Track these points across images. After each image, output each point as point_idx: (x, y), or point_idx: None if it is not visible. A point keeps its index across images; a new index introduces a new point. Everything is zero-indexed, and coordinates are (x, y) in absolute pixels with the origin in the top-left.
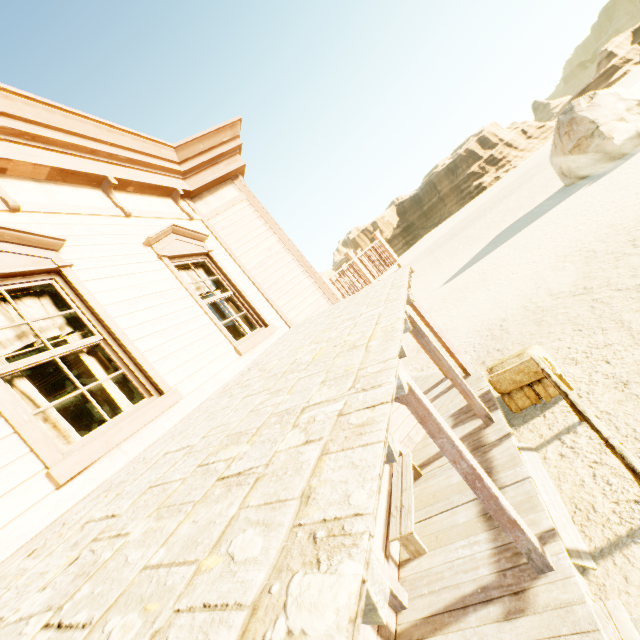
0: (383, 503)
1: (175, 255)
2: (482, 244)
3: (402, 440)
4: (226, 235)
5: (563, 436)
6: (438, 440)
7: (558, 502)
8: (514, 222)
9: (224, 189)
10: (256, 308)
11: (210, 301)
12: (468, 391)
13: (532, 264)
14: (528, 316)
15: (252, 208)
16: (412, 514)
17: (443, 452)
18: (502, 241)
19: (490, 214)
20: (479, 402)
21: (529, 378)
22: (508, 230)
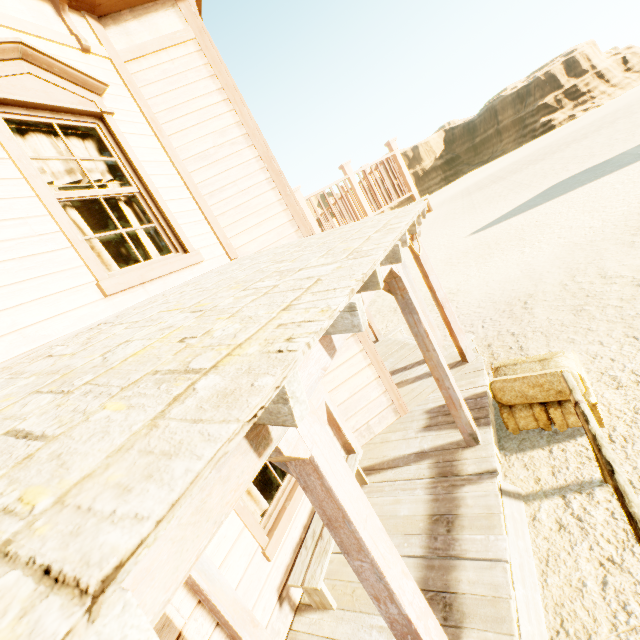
0: (302, 518)
1: (11, 99)
2: (531, 194)
3: (358, 428)
4: (153, 96)
5: (570, 494)
6: (354, 560)
7: (536, 605)
8: (578, 173)
9: (159, 13)
10: (174, 222)
11: (79, 196)
12: (456, 399)
13: (588, 230)
14: (565, 299)
15: (203, 58)
16: (327, 557)
17: (360, 579)
18: (557, 194)
19: (550, 159)
20: (467, 416)
21: (547, 396)
22: (568, 182)
